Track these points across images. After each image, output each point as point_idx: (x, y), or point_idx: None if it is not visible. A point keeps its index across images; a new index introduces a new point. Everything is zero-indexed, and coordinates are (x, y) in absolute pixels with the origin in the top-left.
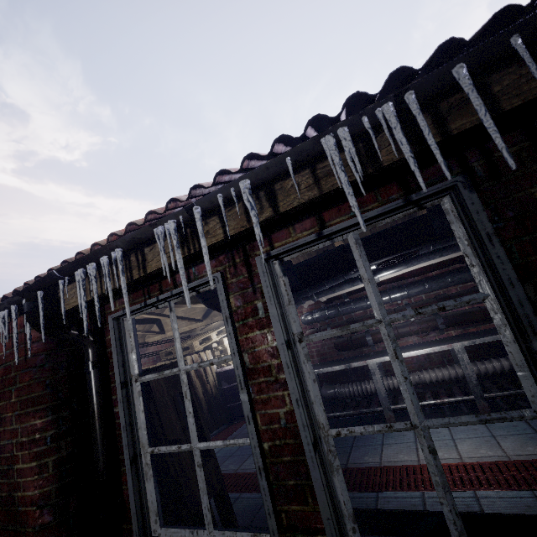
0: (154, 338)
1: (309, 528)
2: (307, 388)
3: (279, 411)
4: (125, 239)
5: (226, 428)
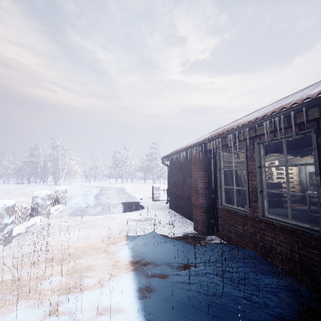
0: (234, 160)
1: (256, 208)
2: (262, 179)
3: (254, 183)
4: (221, 136)
5: None
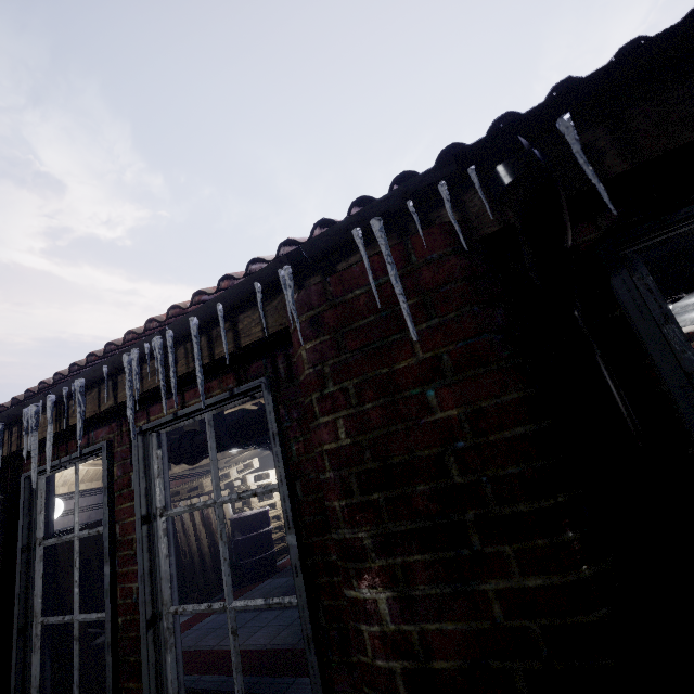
0: None
1: None
2: (159, 564)
3: (134, 586)
4: (3, 415)
5: (234, 591)
